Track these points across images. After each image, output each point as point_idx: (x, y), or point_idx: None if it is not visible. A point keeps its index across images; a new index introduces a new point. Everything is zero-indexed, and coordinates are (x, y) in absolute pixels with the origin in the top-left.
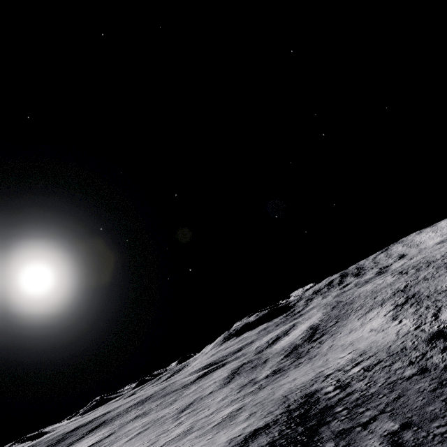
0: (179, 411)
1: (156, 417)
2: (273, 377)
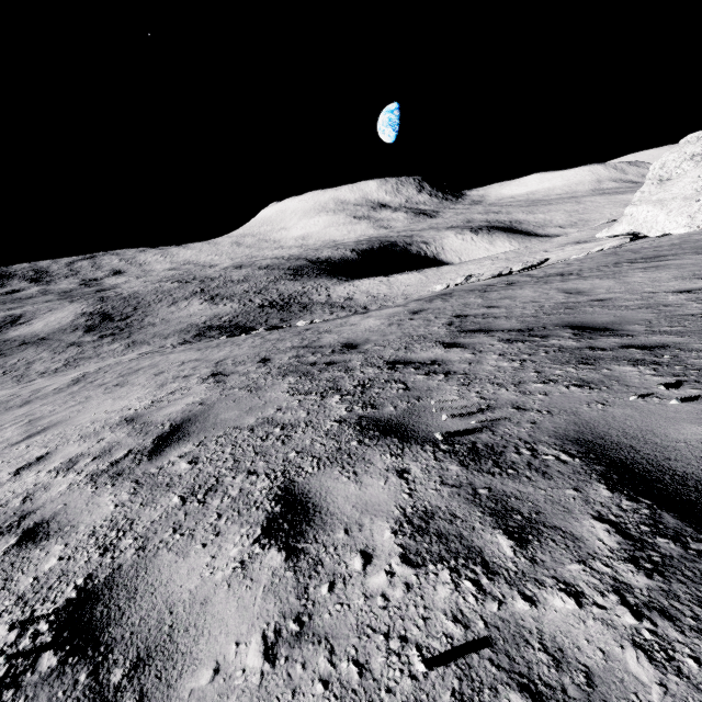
0: None
1: None
2: (121, 335)
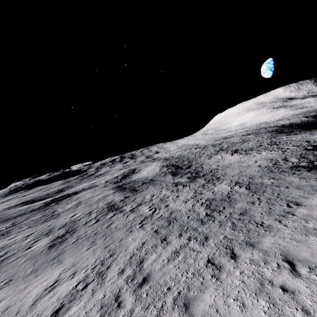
0: (105, 212)
1: (50, 227)
2: (205, 177)
